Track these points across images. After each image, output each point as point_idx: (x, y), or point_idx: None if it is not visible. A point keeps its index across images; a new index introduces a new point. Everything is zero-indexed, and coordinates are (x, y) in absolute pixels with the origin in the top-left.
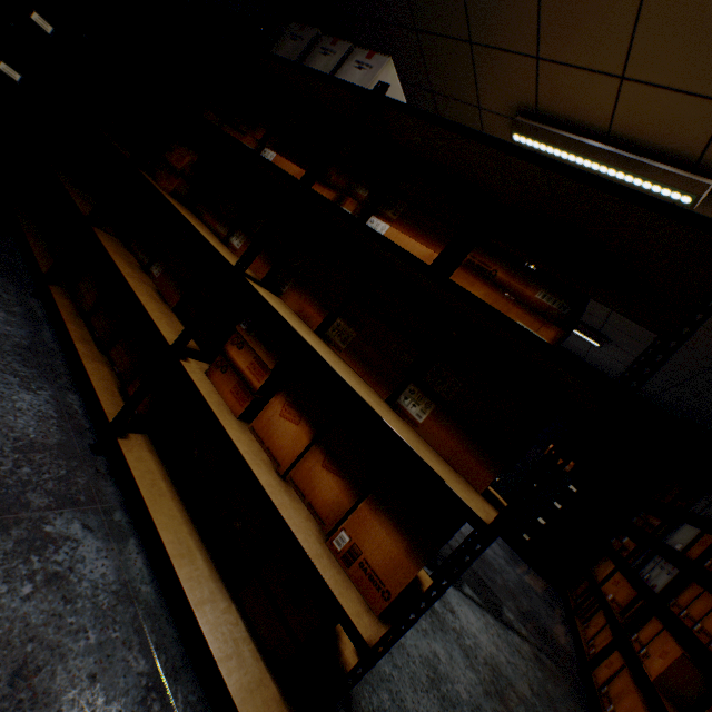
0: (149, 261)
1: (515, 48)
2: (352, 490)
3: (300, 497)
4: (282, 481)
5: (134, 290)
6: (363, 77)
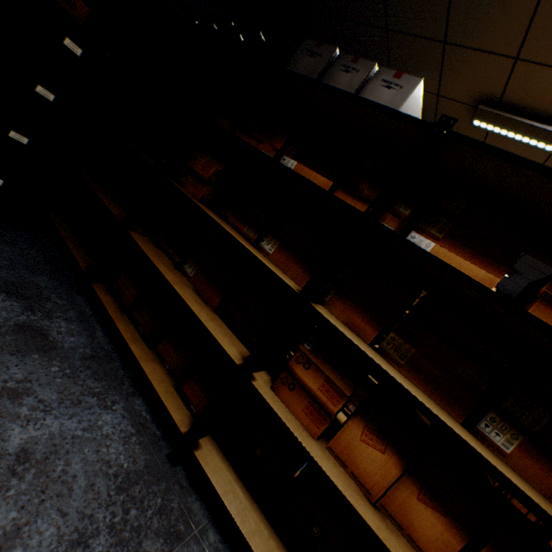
0: (180, 260)
1: (494, 49)
2: (458, 530)
3: (397, 528)
4: (377, 511)
5: (186, 302)
6: (393, 96)
